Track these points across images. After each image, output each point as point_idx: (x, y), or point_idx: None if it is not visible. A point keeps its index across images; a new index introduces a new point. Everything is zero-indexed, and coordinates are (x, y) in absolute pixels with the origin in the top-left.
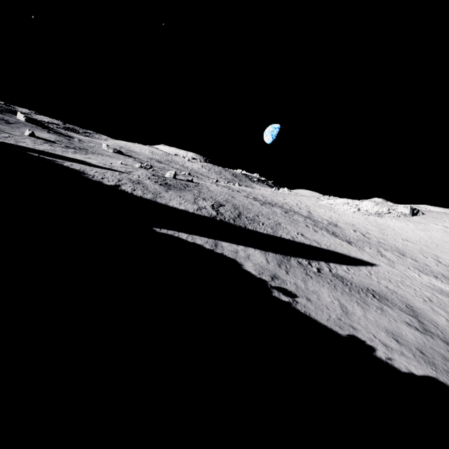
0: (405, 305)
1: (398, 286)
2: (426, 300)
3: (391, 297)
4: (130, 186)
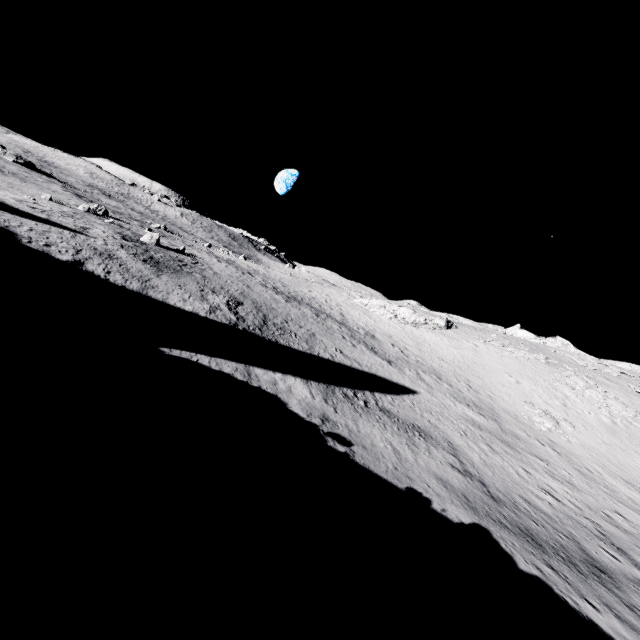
0: (447, 443)
1: (438, 419)
2: (463, 434)
3: (435, 433)
4: (99, 265)
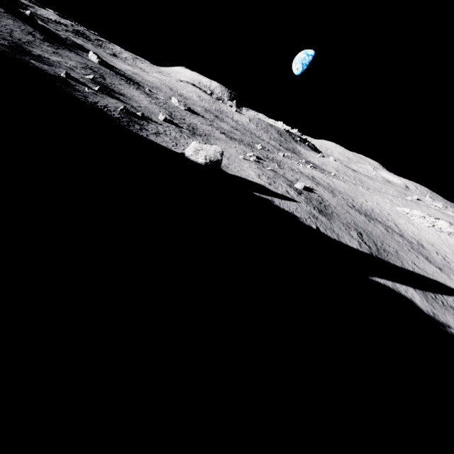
0: None
1: None
2: None
3: None
4: (320, 226)
